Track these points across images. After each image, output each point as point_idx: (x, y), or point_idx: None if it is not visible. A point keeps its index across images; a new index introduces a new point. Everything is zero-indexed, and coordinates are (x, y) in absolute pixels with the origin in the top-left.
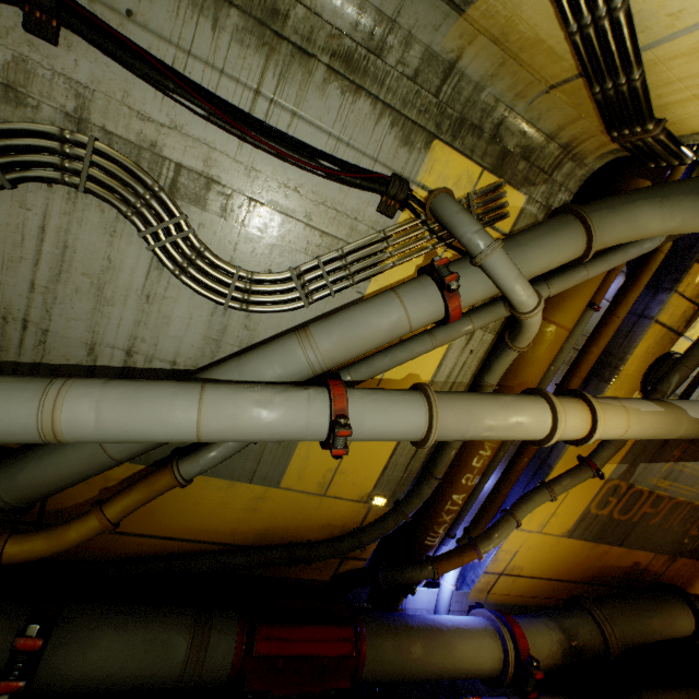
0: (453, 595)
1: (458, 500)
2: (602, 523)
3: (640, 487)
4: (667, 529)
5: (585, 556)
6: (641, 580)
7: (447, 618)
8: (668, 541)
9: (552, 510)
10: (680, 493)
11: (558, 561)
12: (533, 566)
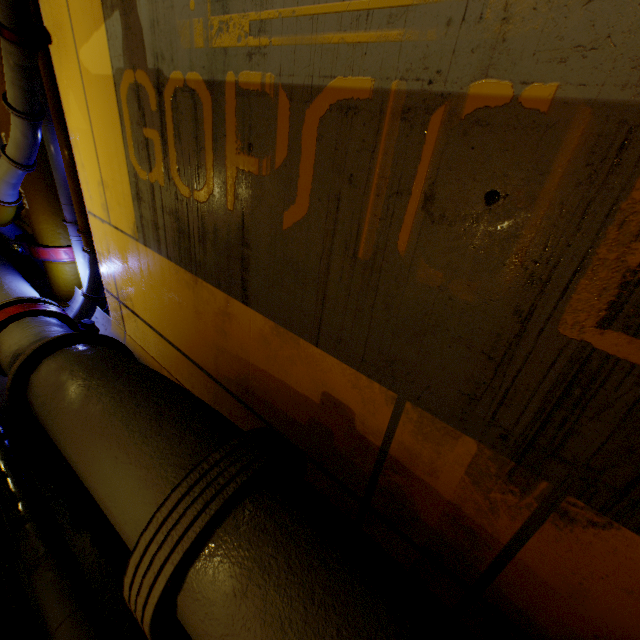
0: (102, 316)
1: (5, 143)
2: (173, 213)
3: (181, 76)
4: (384, 270)
5: (195, 309)
6: (406, 509)
7: (16, 282)
8: (434, 348)
9: (99, 175)
10: (332, 49)
11: (163, 305)
12: (140, 301)
